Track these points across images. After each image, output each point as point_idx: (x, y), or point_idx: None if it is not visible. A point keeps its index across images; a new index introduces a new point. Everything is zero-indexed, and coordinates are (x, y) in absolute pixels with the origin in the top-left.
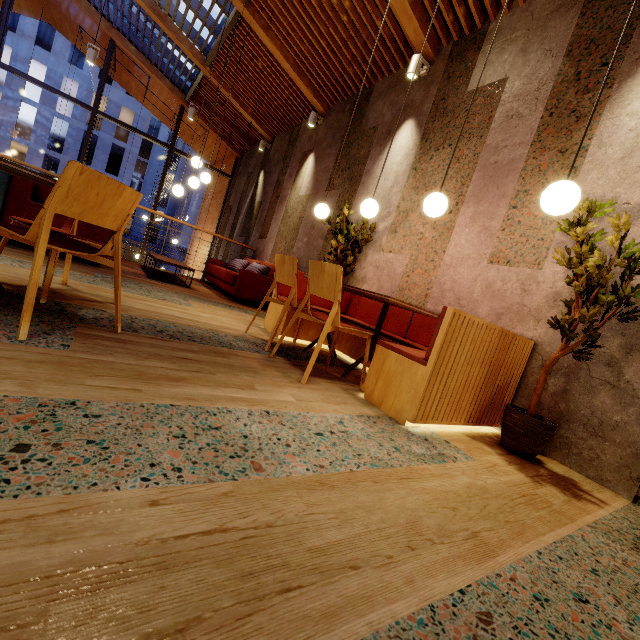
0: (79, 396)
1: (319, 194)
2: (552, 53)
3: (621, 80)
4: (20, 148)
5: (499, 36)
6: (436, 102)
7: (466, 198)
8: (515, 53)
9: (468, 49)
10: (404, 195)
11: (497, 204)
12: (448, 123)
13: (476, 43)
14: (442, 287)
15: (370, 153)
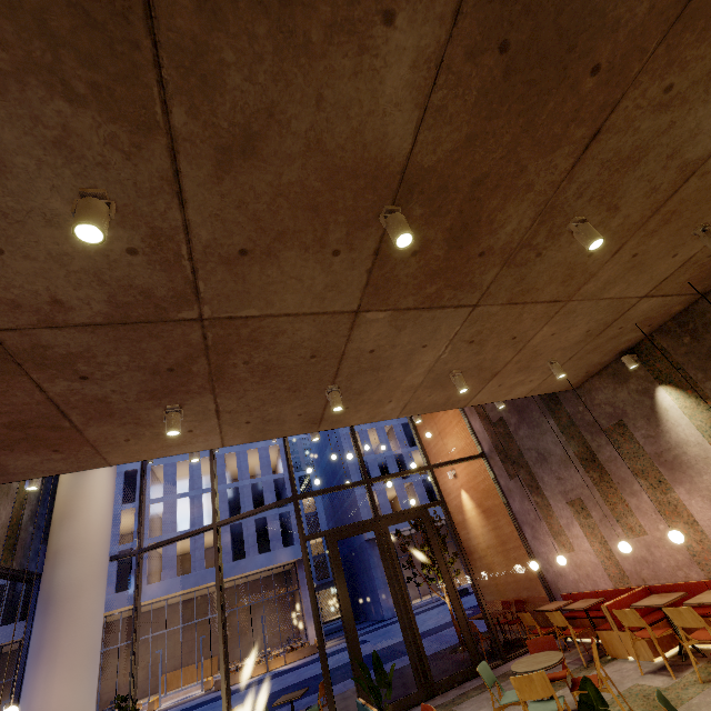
0: None
1: None
2: None
3: None
4: (206, 540)
5: None
6: None
7: None
8: None
9: None
10: None
11: None
12: None
13: None
14: None
15: None
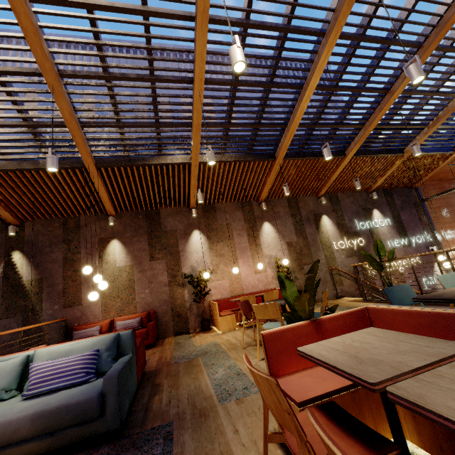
0: None
1: (144, 263)
2: (240, 220)
3: (259, 230)
4: None
5: (221, 210)
6: (207, 225)
7: (238, 257)
8: (229, 217)
9: (210, 210)
10: (212, 259)
11: (248, 258)
12: (217, 234)
13: (213, 209)
14: (246, 285)
15: (179, 242)
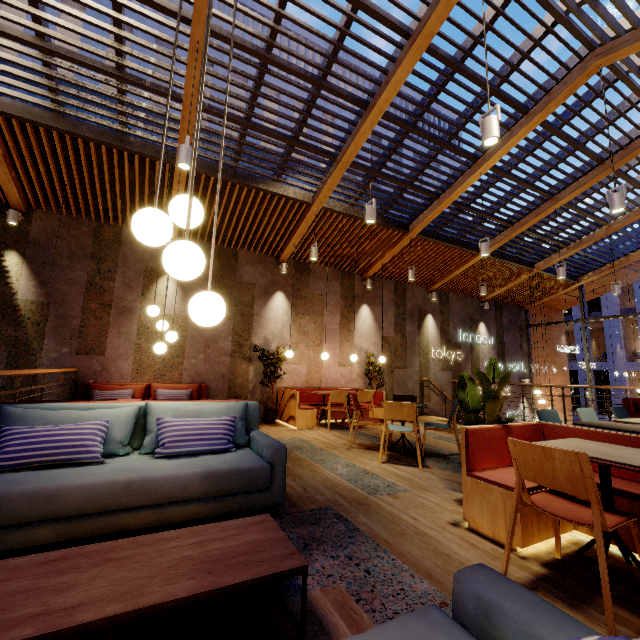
0: (432, 438)
1: None
2: (337, 294)
3: (355, 313)
4: None
5: (316, 274)
6: (295, 289)
7: (324, 341)
8: (325, 286)
9: (303, 270)
10: (293, 334)
11: (336, 345)
12: (305, 304)
13: (306, 270)
14: (326, 377)
15: (255, 301)
